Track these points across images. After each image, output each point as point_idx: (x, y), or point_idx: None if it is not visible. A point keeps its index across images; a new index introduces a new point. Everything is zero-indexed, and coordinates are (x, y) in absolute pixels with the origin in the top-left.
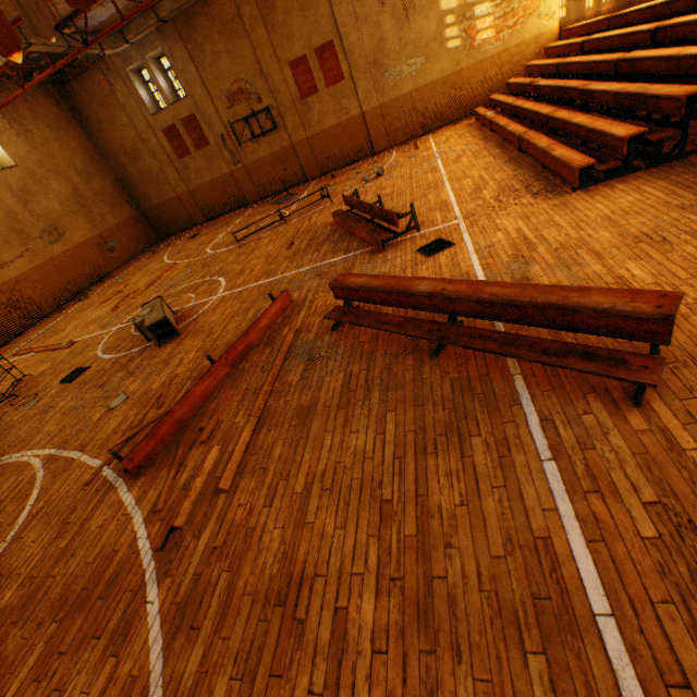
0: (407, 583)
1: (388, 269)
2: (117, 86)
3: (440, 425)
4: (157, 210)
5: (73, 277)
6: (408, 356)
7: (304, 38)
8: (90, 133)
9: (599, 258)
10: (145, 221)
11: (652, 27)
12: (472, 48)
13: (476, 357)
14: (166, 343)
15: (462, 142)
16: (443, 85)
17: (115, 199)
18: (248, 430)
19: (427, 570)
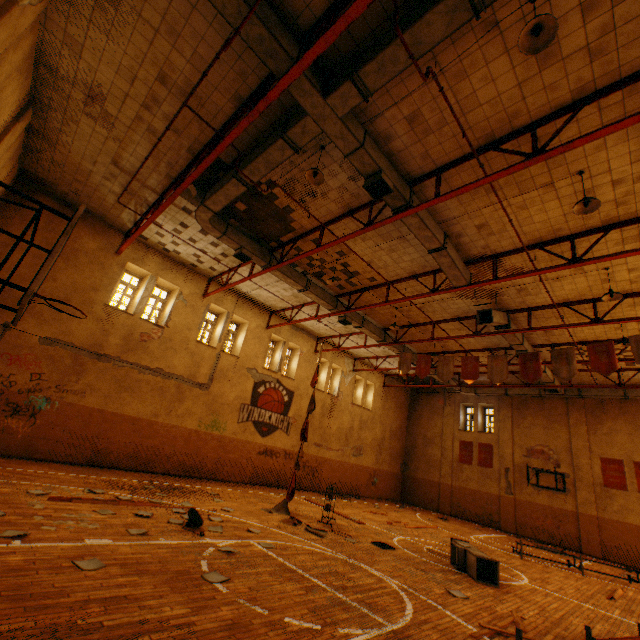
0: None
1: None
2: (447, 406)
3: None
4: (415, 480)
5: (345, 480)
6: None
7: (624, 449)
8: (410, 417)
9: None
10: (400, 481)
11: None
12: None
13: None
14: (481, 581)
15: None
16: None
17: (396, 456)
18: None
19: None
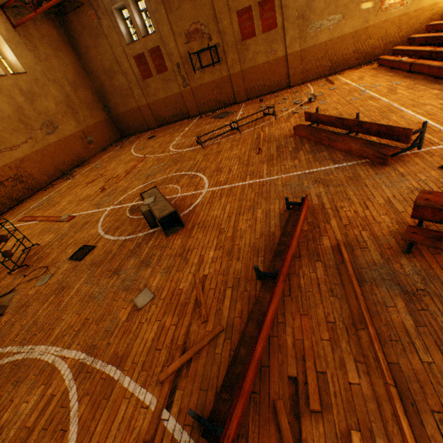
0: None
1: (416, 184)
2: (103, 20)
3: None
4: (122, 116)
5: (62, 160)
6: None
7: None
8: (79, 55)
9: None
10: (113, 123)
11: None
12: (380, 10)
13: None
14: (171, 233)
15: (380, 79)
16: (352, 38)
17: (94, 106)
18: (401, 415)
19: None
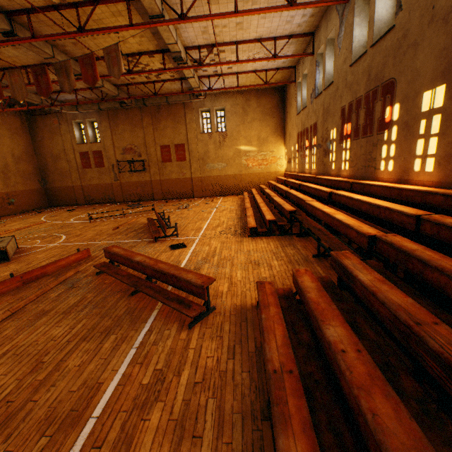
0: (15, 403)
1: (150, 251)
2: (63, 125)
3: (104, 327)
4: (56, 190)
5: None
6: (120, 293)
7: (171, 138)
8: (35, 140)
9: (232, 266)
10: (45, 193)
11: (299, 183)
12: (247, 167)
13: (148, 299)
14: None
15: (231, 204)
16: (233, 177)
17: (31, 177)
18: None
19: (31, 397)
